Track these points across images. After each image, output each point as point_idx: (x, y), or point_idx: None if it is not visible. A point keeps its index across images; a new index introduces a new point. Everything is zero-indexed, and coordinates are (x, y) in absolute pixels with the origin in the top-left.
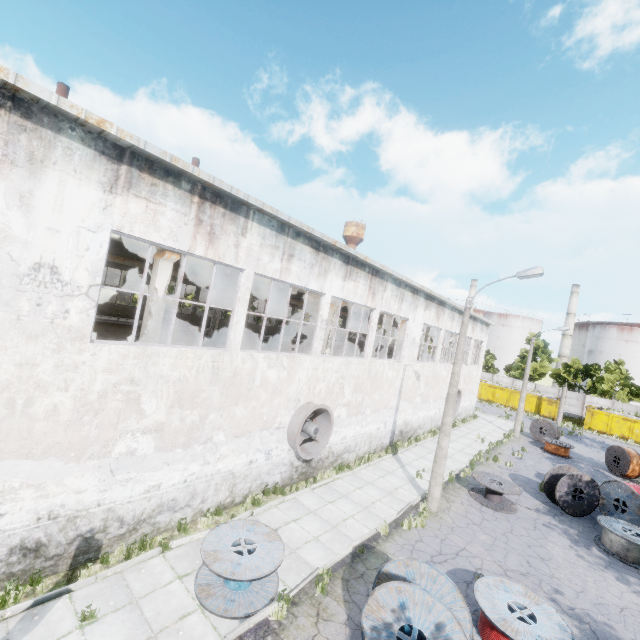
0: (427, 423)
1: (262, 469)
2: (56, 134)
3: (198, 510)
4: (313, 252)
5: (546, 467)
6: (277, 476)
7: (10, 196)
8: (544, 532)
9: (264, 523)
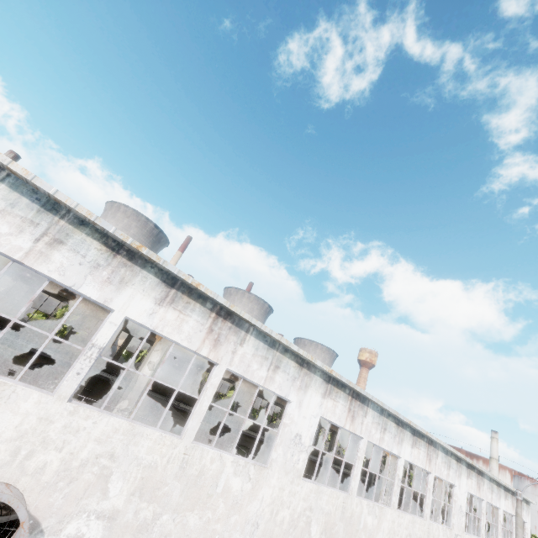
0: None
1: None
2: (314, 374)
3: None
4: (396, 426)
5: None
6: None
7: (297, 402)
8: None
9: None
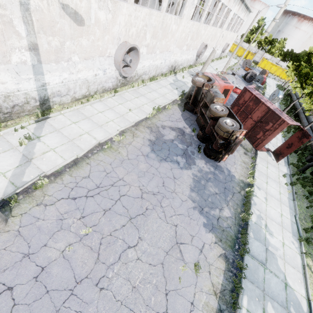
0: (216, 56)
1: (191, 60)
2: None
3: (183, 67)
4: None
5: (244, 73)
6: (192, 63)
7: None
8: (241, 83)
9: (193, 72)
